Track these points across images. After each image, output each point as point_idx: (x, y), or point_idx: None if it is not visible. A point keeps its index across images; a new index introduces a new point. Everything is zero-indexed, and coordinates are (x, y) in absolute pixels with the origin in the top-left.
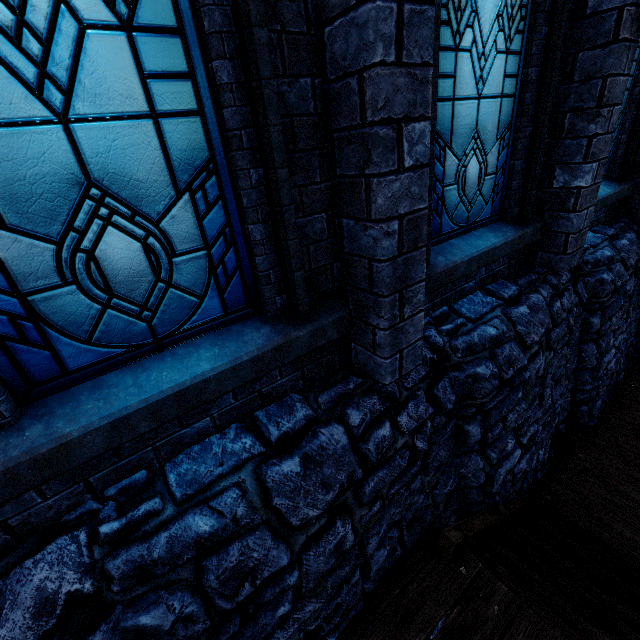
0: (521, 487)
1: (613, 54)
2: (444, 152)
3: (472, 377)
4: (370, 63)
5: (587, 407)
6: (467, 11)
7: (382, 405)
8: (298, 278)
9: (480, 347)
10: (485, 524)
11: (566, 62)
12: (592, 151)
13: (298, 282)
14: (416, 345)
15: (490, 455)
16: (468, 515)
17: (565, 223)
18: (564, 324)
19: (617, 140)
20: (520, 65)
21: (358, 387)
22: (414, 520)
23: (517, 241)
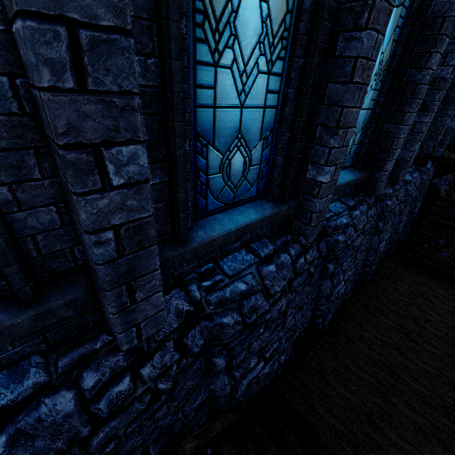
0: (264, 383)
1: (349, 91)
2: (207, 148)
3: (219, 325)
4: (39, 85)
5: (322, 319)
6: (226, 34)
7: (126, 360)
8: (9, 272)
9: (230, 300)
10: (224, 426)
11: (321, 87)
12: (331, 158)
13: (10, 275)
14: (156, 316)
15: (234, 374)
16: (218, 413)
17: (311, 204)
18: (306, 273)
19: (362, 142)
20: (282, 84)
21: (106, 345)
22: (162, 434)
23: (273, 216)
